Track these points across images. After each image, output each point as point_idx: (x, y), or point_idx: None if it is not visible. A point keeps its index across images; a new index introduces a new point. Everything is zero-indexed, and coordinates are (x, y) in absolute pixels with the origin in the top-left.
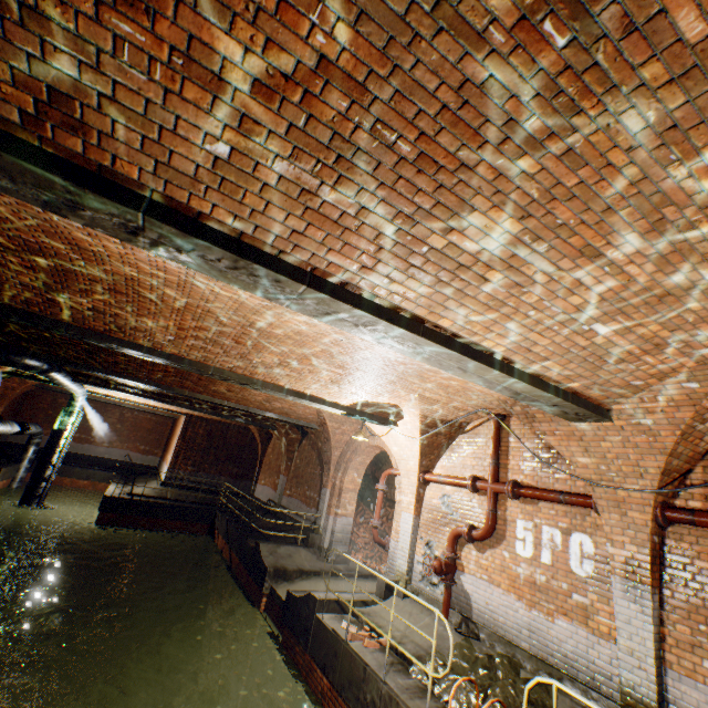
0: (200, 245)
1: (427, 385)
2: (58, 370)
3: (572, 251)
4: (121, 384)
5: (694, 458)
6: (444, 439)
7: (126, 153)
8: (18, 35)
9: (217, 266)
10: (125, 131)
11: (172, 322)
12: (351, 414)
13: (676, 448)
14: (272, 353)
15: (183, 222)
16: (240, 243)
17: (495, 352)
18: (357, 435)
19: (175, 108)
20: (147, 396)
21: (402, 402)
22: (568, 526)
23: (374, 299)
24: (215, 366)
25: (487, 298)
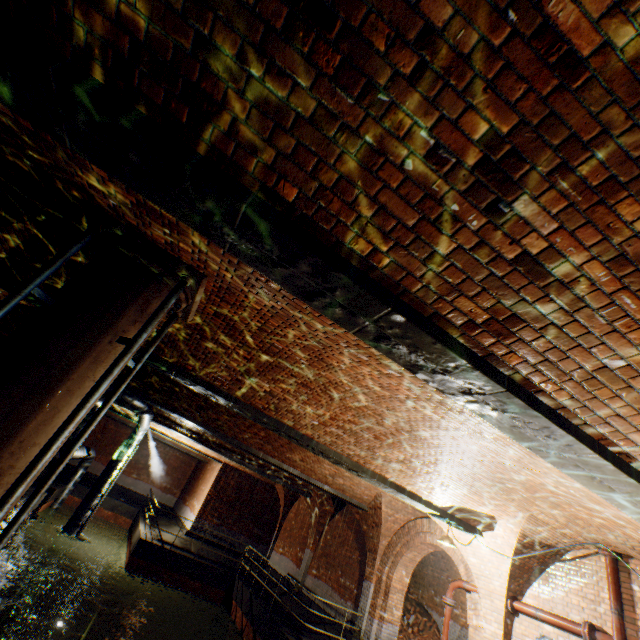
0: (528, 412)
1: (551, 510)
2: (153, 411)
3: None
4: (190, 429)
5: None
6: (535, 562)
7: (524, 351)
8: (528, 290)
9: (516, 423)
10: (542, 341)
11: (328, 412)
12: (440, 515)
13: None
14: (402, 451)
15: (525, 396)
16: (555, 413)
17: None
18: (446, 540)
19: (606, 338)
20: (207, 444)
21: (501, 515)
22: None
23: (638, 467)
24: (334, 450)
25: None
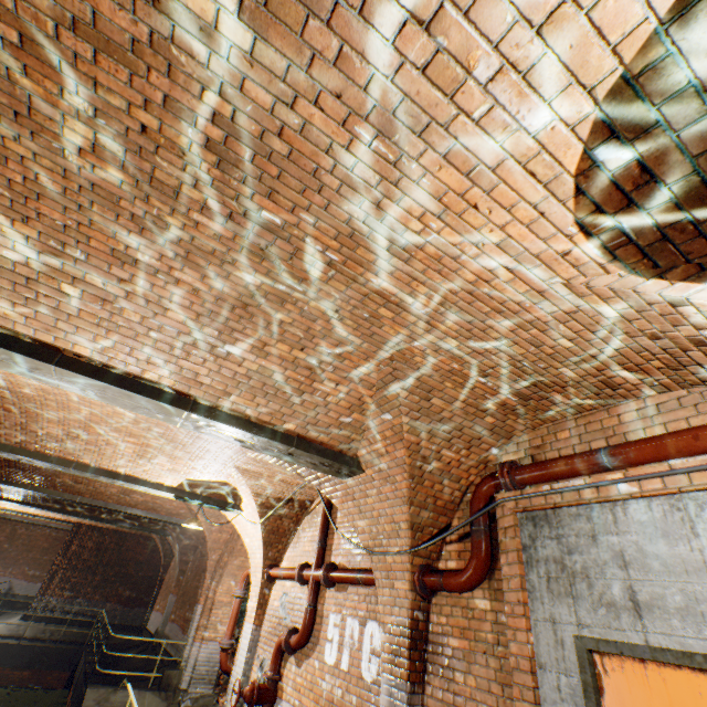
0: None
1: (229, 452)
2: None
3: (110, 257)
4: None
5: (450, 509)
6: (292, 523)
7: None
8: None
9: None
10: None
11: None
12: (182, 497)
13: (416, 495)
14: (52, 421)
15: None
16: None
17: (170, 386)
18: (187, 522)
19: None
20: (10, 499)
21: (230, 477)
22: (365, 613)
23: None
24: (1, 442)
25: (93, 317)
